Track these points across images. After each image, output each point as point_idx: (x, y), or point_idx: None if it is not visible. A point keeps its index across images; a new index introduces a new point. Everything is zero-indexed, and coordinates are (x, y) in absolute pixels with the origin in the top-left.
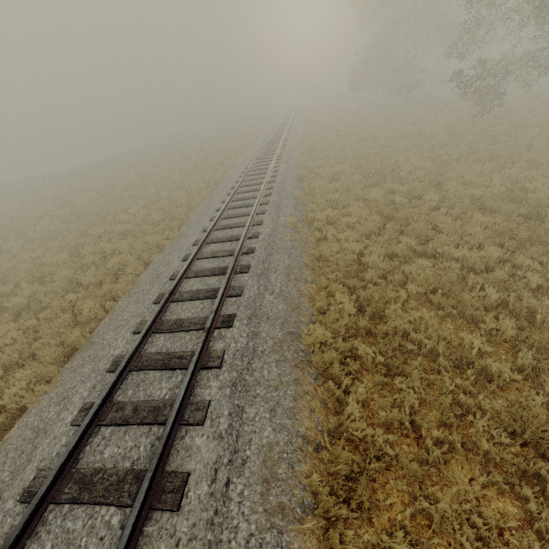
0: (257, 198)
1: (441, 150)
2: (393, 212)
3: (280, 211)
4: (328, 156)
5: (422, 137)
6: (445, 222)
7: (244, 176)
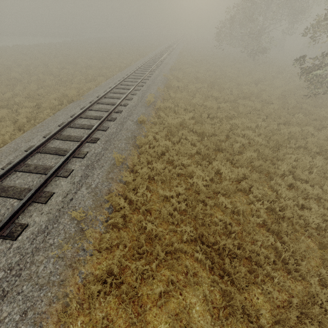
0: (73, 147)
1: (274, 122)
2: (212, 212)
3: (90, 174)
4: (179, 98)
5: (260, 99)
6: (270, 272)
7: (91, 104)
